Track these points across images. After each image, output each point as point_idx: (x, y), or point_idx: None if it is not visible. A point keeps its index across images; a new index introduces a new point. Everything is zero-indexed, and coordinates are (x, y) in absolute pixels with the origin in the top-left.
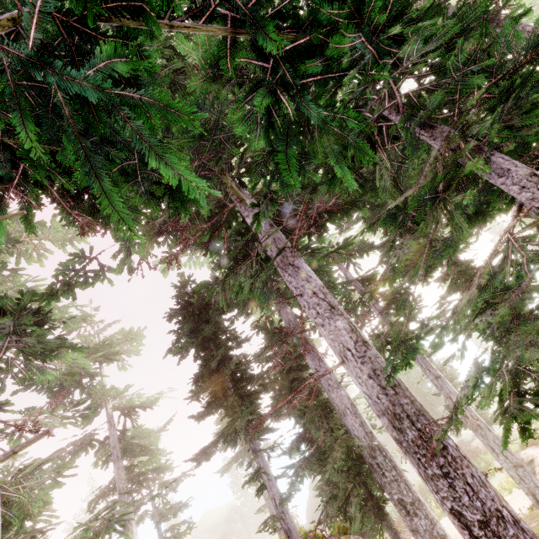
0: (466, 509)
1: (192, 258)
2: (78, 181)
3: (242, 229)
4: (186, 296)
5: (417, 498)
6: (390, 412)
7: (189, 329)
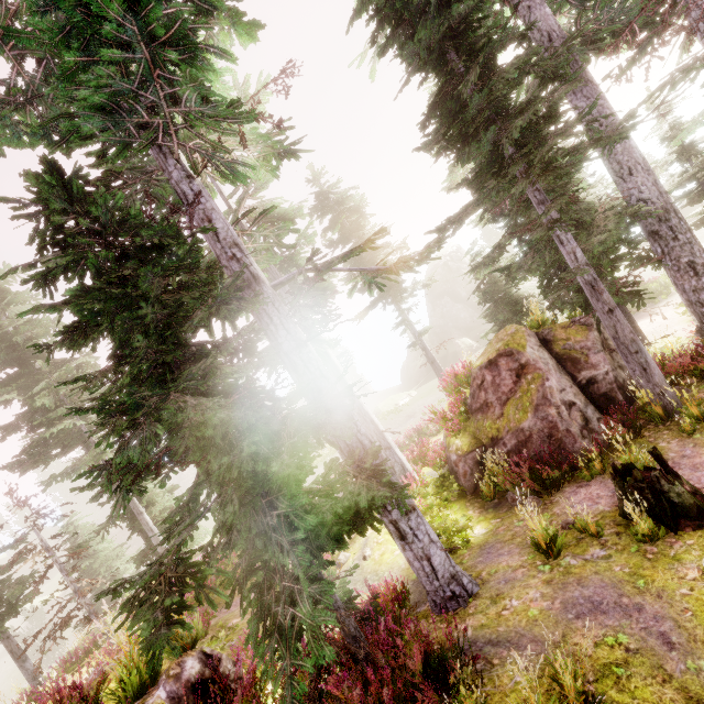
0: None
1: None
2: None
3: None
4: None
5: None
6: None
7: None
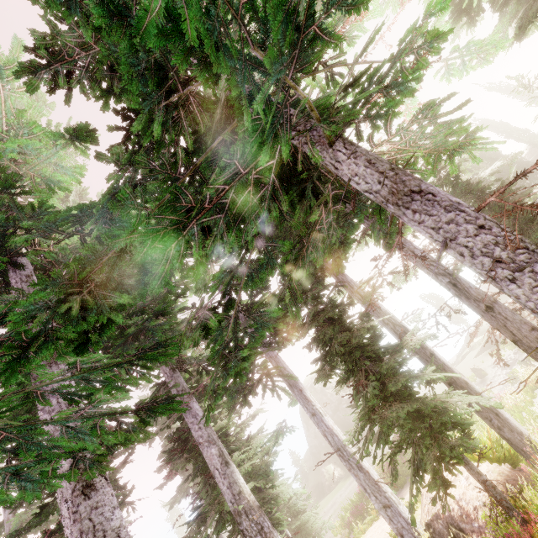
0: None
1: None
2: None
3: None
4: None
5: None
6: None
7: None
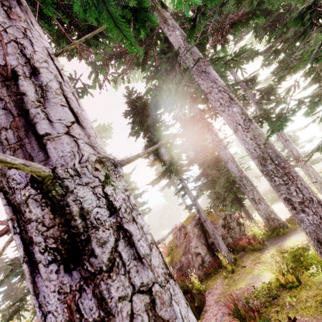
0: (293, 197)
1: (130, 76)
2: (77, 12)
3: (164, 48)
4: (133, 101)
5: (261, 197)
6: (260, 156)
7: (139, 121)
